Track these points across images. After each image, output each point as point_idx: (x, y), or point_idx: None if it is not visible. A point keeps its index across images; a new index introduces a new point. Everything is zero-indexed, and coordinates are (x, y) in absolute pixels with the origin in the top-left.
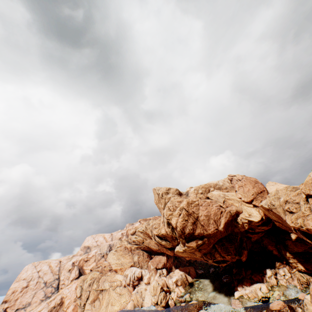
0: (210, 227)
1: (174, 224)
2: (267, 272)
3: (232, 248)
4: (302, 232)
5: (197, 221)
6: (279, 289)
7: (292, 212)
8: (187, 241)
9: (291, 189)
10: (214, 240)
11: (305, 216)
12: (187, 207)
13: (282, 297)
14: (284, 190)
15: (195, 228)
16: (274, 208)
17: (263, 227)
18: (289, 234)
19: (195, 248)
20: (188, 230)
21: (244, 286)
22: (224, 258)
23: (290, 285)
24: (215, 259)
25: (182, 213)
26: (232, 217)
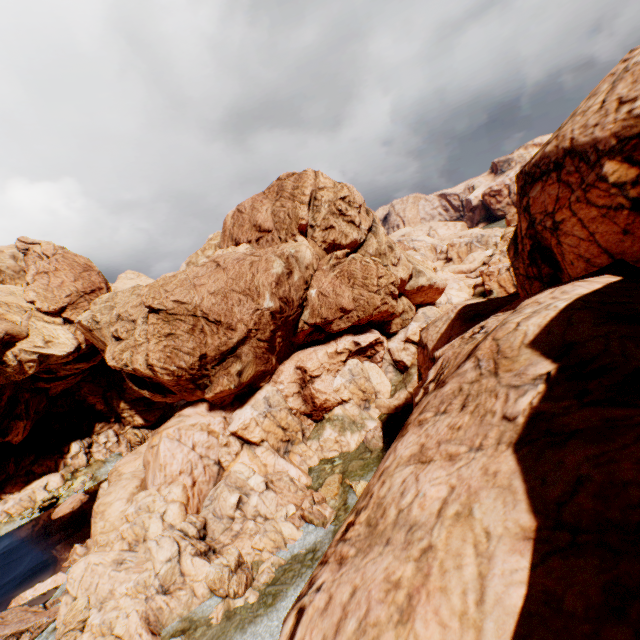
0: None
1: None
2: (74, 449)
3: None
4: (130, 375)
5: None
6: (89, 471)
7: (121, 338)
8: None
9: None
10: None
11: (138, 346)
12: None
13: (89, 483)
14: (130, 293)
15: None
16: (99, 330)
17: (81, 366)
18: None
19: None
20: None
21: (7, 496)
22: None
23: (112, 457)
24: None
25: None
26: None
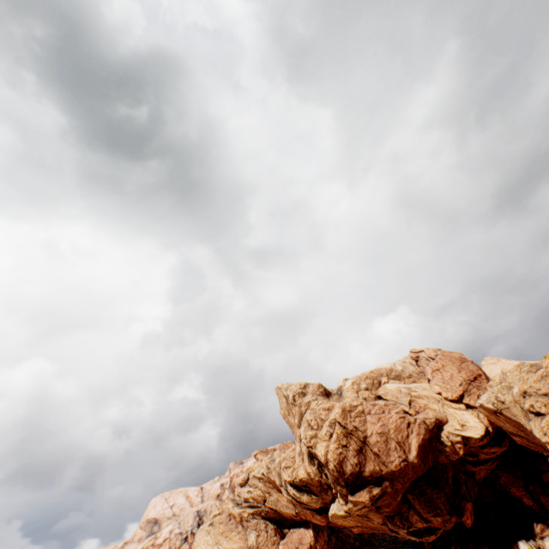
0: (392, 456)
1: (323, 456)
2: (522, 548)
3: (442, 500)
4: None
5: (365, 445)
6: None
7: (540, 413)
8: (352, 490)
9: (529, 368)
10: (404, 483)
11: None
12: (344, 419)
13: None
14: (517, 371)
15: (363, 462)
16: (506, 409)
17: (494, 449)
18: (546, 460)
19: (369, 505)
20: (351, 466)
21: None
22: (429, 523)
23: None
24: (411, 527)
25: (334, 432)
26: (430, 432)
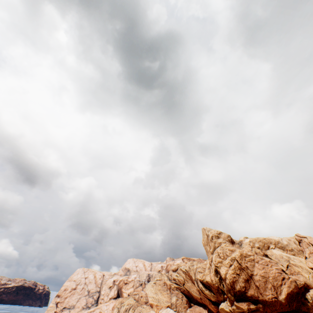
0: (267, 292)
1: (223, 274)
2: None
3: None
4: None
5: (251, 279)
6: None
7: None
8: (237, 299)
9: None
10: (272, 310)
11: None
12: (240, 259)
13: None
14: None
15: (247, 287)
16: None
17: None
18: None
19: (246, 312)
20: (239, 286)
21: None
22: None
23: None
24: None
25: (233, 264)
26: (298, 289)
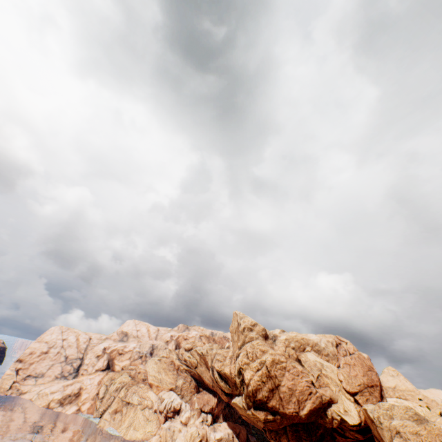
0: (290, 406)
1: (247, 379)
2: None
3: (307, 441)
4: None
5: (277, 389)
6: None
7: None
8: (255, 406)
9: (412, 414)
10: (289, 422)
11: None
12: (271, 366)
13: None
14: (403, 410)
15: (270, 397)
16: (380, 428)
17: (358, 435)
18: None
19: (262, 421)
20: (262, 396)
21: None
22: None
23: None
24: None
25: (261, 370)
26: (321, 404)
